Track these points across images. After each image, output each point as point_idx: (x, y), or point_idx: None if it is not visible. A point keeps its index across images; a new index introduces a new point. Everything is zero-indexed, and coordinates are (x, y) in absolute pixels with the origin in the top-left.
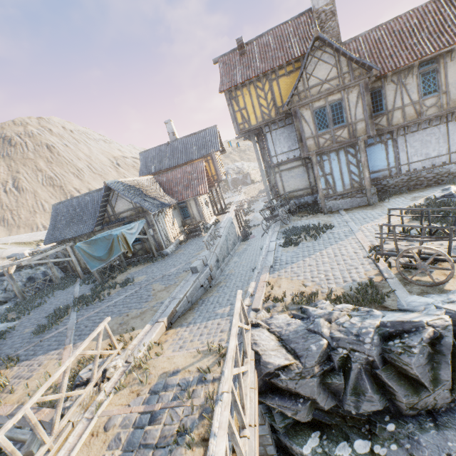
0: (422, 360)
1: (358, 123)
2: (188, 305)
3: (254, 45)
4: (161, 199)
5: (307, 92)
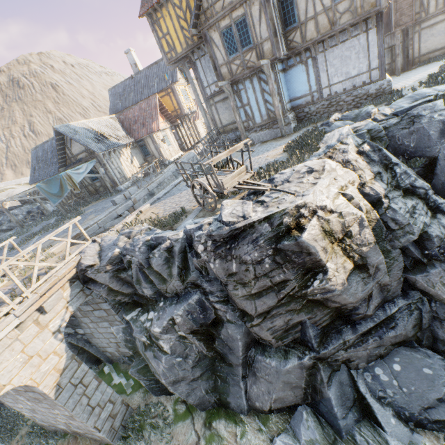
0: (160, 262)
1: (264, 43)
2: (100, 230)
3: None
4: (115, 139)
5: (212, 10)
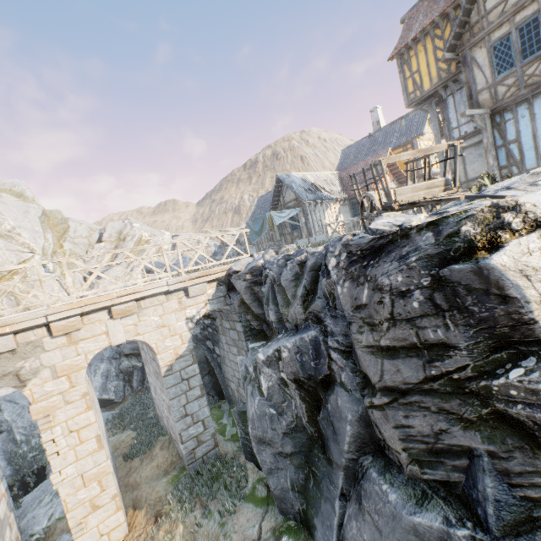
0: (289, 276)
1: None
2: None
3: None
4: (327, 193)
5: (483, 22)
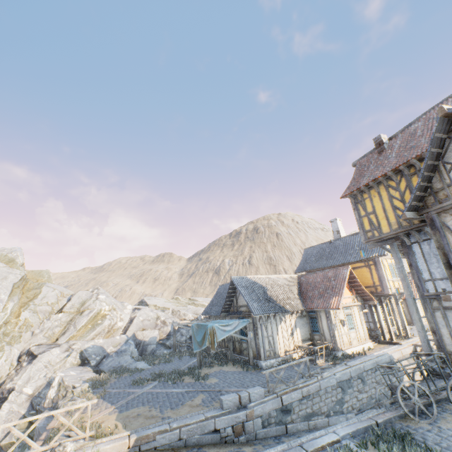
0: None
1: None
2: (178, 442)
3: (398, 137)
4: (282, 302)
5: (450, 190)
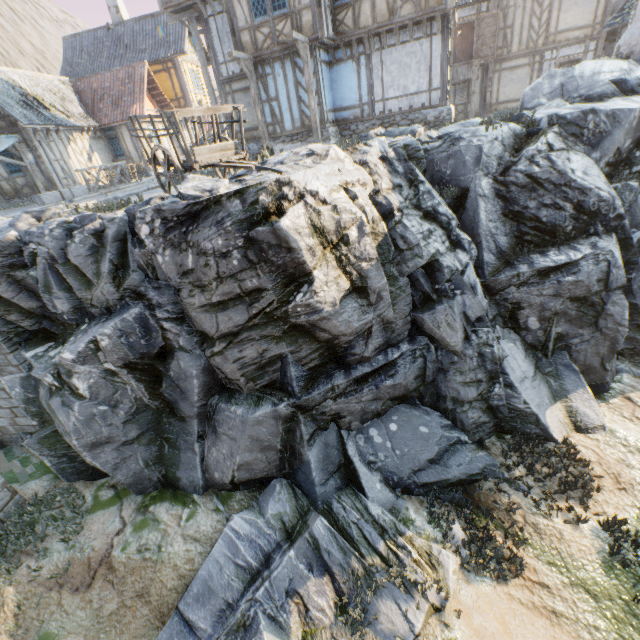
0: (83, 251)
1: (303, 12)
2: None
3: None
4: (62, 115)
5: None
